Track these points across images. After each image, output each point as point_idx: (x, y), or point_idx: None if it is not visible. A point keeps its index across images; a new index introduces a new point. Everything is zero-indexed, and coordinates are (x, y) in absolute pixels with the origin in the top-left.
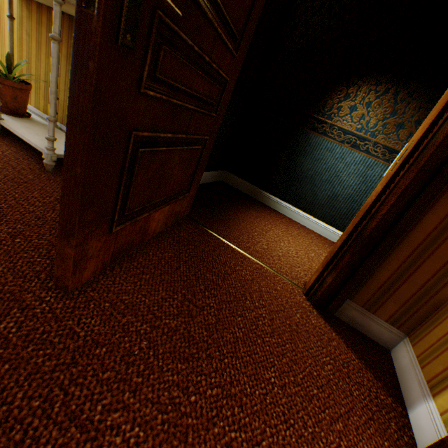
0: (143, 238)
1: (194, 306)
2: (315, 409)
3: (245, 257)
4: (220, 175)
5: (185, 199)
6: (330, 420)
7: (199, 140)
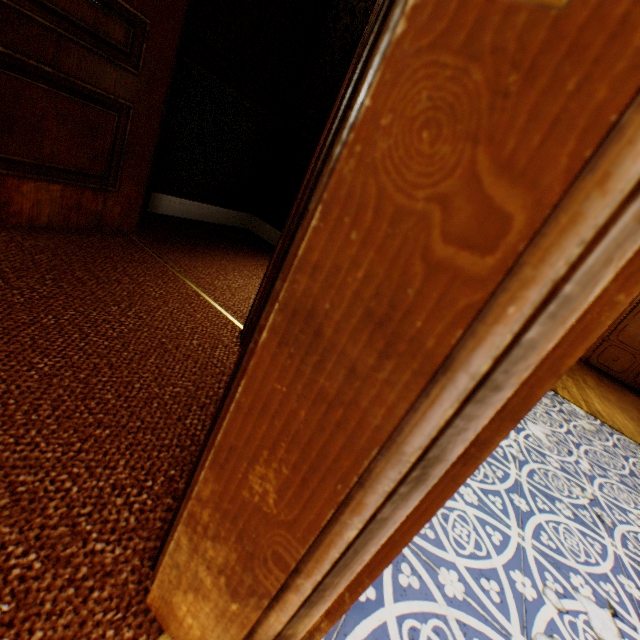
0: (0, 214)
1: (6, 283)
2: (80, 407)
3: (178, 282)
4: (243, 219)
5: (113, 199)
6: (94, 423)
7: (110, 101)
